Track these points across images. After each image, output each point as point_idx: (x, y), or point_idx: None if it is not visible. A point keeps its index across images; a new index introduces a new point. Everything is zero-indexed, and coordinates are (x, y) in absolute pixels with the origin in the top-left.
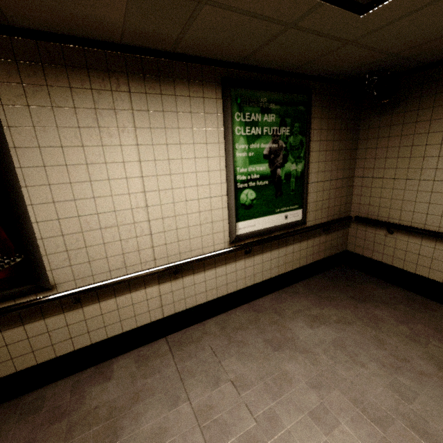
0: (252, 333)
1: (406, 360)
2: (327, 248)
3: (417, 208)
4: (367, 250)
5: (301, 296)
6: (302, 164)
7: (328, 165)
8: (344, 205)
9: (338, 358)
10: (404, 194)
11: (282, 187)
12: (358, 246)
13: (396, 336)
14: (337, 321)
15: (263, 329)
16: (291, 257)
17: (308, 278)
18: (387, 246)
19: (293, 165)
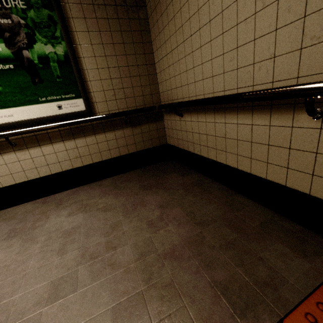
0: (10, 223)
1: (116, 248)
2: (137, 142)
3: (188, 78)
4: (175, 140)
5: (99, 188)
6: (62, 46)
7: (109, 49)
8: (149, 96)
9: (49, 247)
10: (179, 65)
11: (40, 72)
12: (171, 137)
13: (138, 221)
14: (100, 208)
15: (26, 218)
16: (85, 150)
17: (126, 172)
18: (183, 131)
19: (49, 47)
